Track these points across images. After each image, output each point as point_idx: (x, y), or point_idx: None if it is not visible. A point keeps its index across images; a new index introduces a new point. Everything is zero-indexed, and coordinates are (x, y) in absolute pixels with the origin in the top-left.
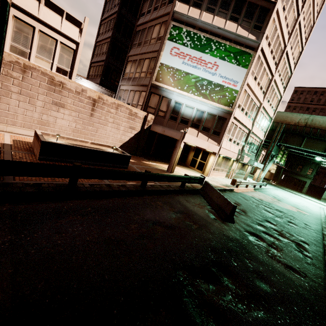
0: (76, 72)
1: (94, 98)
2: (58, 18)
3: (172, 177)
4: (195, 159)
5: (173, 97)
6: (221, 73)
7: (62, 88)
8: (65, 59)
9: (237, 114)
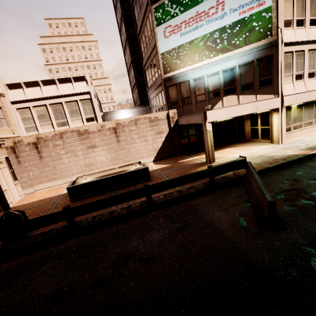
0: (98, 113)
1: (113, 127)
2: (70, 85)
3: (183, 178)
4: (254, 128)
5: (189, 77)
6: (232, 7)
7: (88, 134)
8: (88, 109)
9: (289, 36)
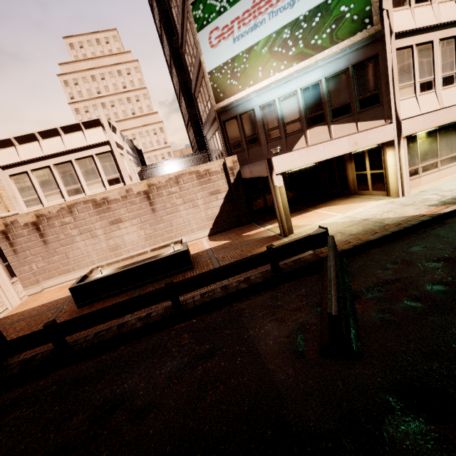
0: (124, 172)
1: (144, 191)
2: (80, 134)
3: (225, 269)
4: (361, 174)
5: (254, 104)
6: None
7: (108, 203)
8: (110, 167)
9: (404, 22)
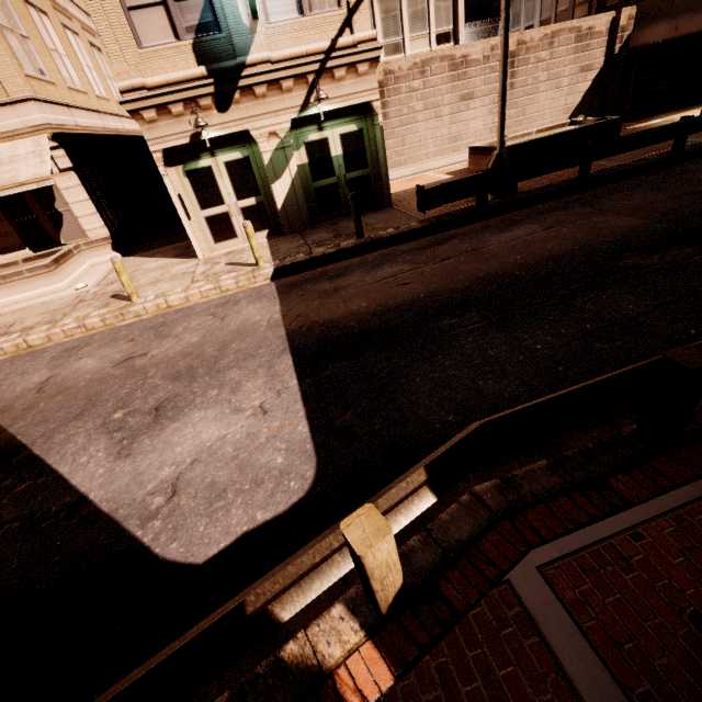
0: (462, 23)
1: (510, 51)
2: None
3: None
4: None
5: None
6: None
7: (466, 65)
8: (443, 12)
9: None
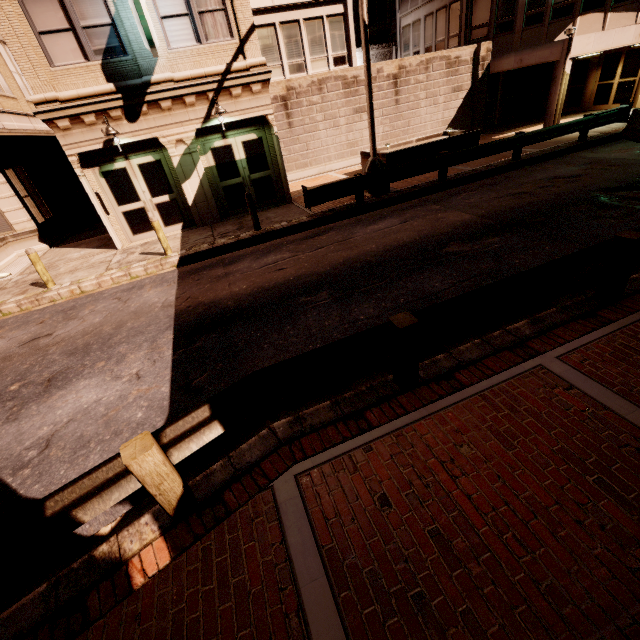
0: (354, 48)
1: (393, 74)
2: None
3: (560, 127)
4: (606, 85)
5: None
6: None
7: (357, 84)
8: (338, 39)
9: None
